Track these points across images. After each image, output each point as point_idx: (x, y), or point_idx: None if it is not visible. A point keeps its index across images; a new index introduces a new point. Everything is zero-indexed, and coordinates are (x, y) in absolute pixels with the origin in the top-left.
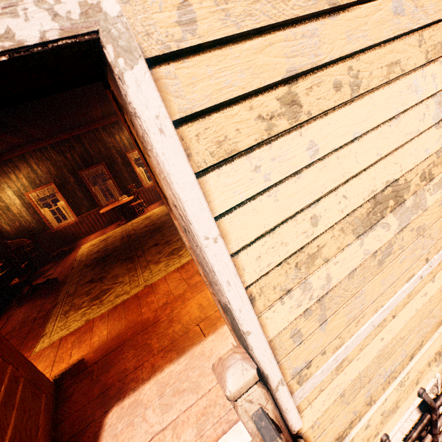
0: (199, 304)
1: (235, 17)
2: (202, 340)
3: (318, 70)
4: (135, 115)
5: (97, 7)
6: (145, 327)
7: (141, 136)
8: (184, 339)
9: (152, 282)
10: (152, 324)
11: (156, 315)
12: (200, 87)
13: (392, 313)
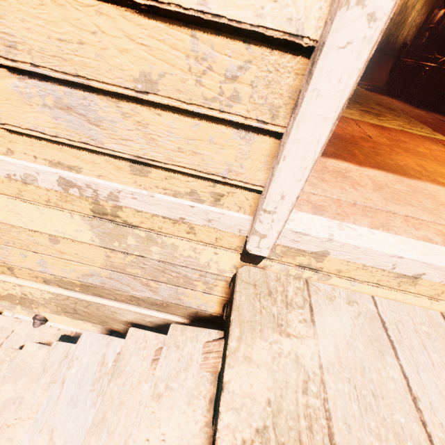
0: (418, 163)
1: None
2: (431, 188)
3: None
4: None
5: None
6: (340, 137)
7: None
8: (402, 173)
9: (343, 115)
10: (351, 141)
11: (354, 138)
12: None
13: None
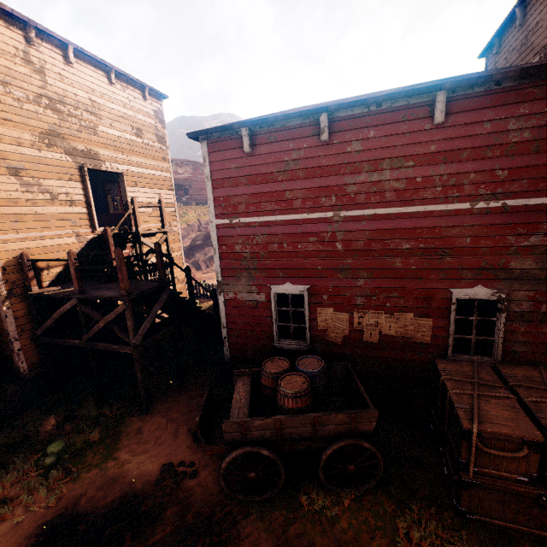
0: None
1: (132, 175)
2: None
3: (140, 183)
4: (123, 179)
5: (123, 172)
6: None
7: (122, 180)
8: None
9: None
10: None
11: None
12: (128, 179)
13: (152, 228)
